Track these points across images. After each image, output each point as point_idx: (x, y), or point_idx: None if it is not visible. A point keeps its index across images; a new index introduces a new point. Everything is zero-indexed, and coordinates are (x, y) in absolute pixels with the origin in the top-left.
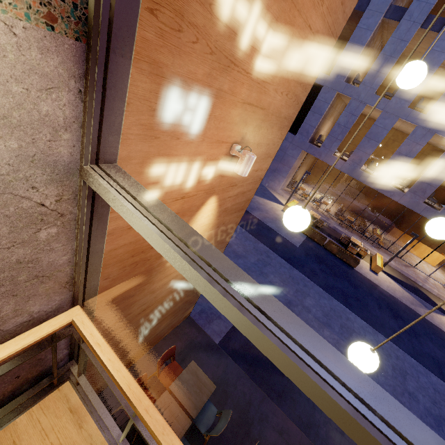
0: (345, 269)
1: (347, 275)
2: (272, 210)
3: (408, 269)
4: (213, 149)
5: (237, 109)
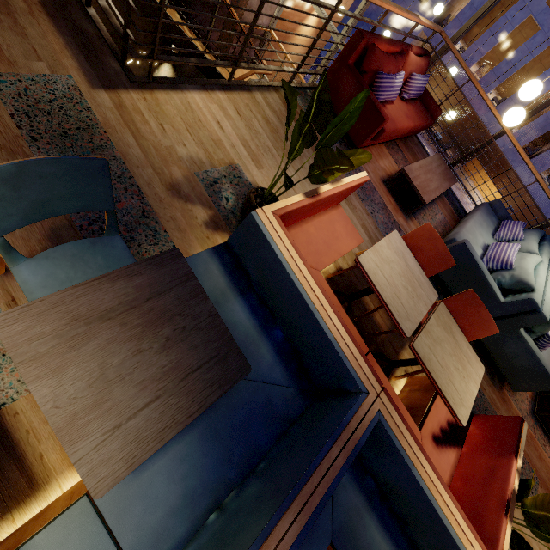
0: None
1: None
2: None
3: (458, 191)
4: None
5: None
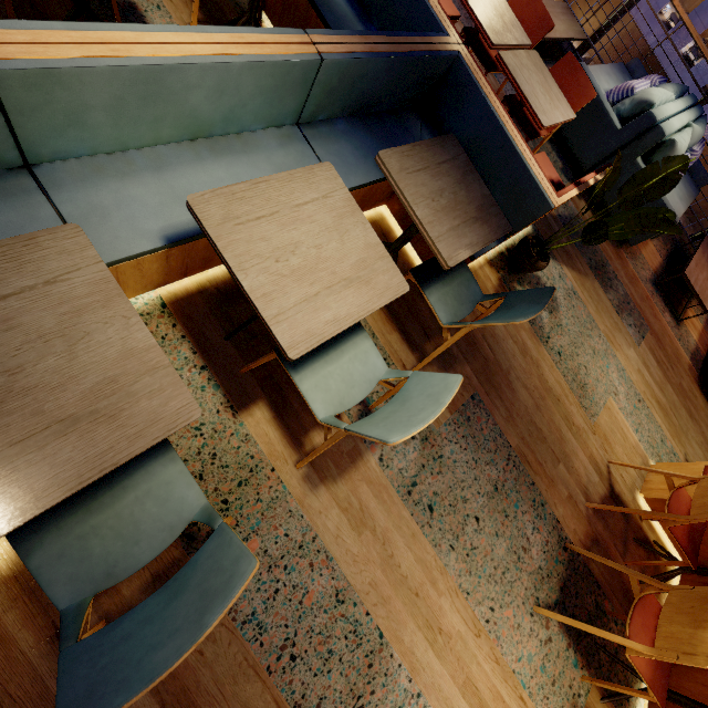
0: None
1: None
2: None
3: None
4: None
5: None
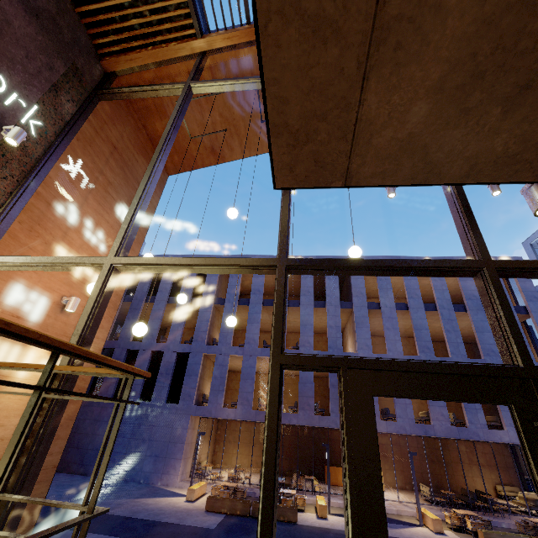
0: (286, 527)
1: (289, 532)
2: (169, 505)
3: None
4: (47, 291)
5: (64, 275)
